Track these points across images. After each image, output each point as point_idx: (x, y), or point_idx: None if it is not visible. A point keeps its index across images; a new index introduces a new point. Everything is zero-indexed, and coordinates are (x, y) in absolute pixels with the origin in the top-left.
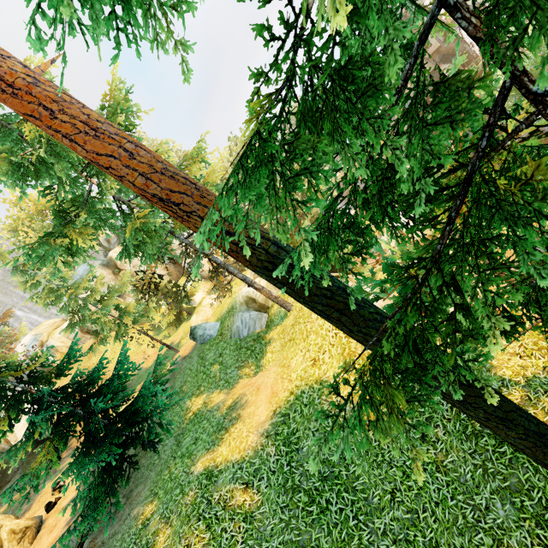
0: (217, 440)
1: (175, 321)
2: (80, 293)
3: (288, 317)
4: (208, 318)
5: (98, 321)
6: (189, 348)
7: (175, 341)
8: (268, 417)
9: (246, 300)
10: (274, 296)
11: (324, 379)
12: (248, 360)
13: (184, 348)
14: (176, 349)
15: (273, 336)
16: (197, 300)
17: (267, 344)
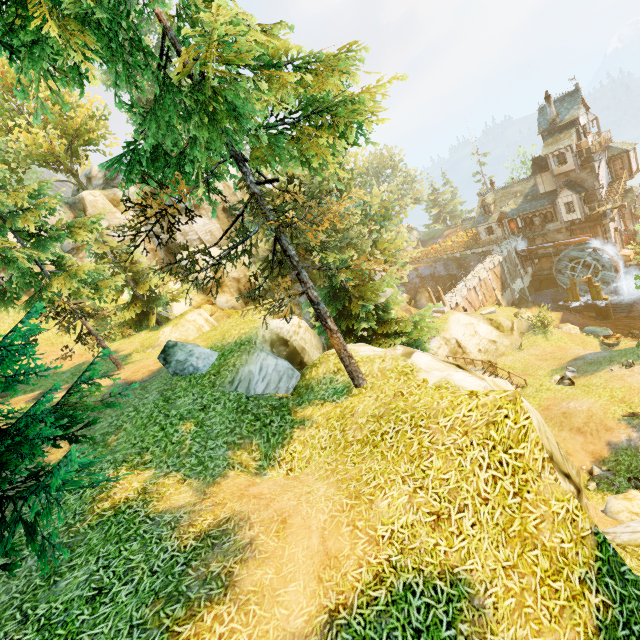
0: (159, 633)
1: (132, 323)
2: (3, 204)
3: (359, 396)
4: (187, 340)
5: (12, 262)
6: (145, 371)
7: (122, 350)
8: (313, 625)
9: (273, 338)
10: (348, 353)
11: (460, 575)
12: (253, 438)
13: (135, 367)
14: (121, 364)
15: (314, 415)
16: (176, 309)
17: (296, 425)
